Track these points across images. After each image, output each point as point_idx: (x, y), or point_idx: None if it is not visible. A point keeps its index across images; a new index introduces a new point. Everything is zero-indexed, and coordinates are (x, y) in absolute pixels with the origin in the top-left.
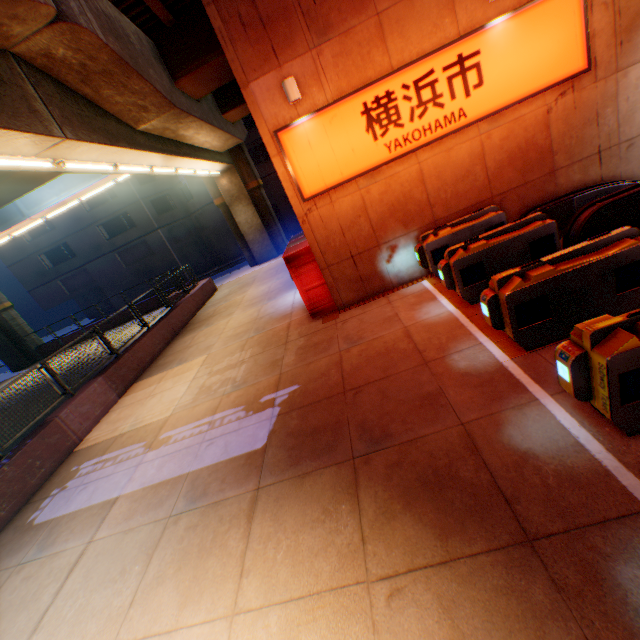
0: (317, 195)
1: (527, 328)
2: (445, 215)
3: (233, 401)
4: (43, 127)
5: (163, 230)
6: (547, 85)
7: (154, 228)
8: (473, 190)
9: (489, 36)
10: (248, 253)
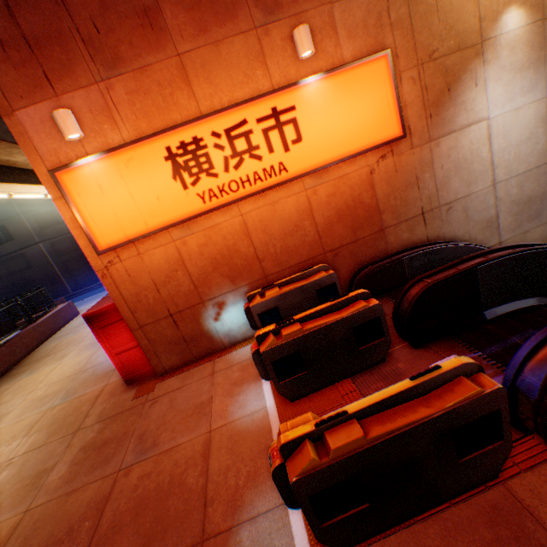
0: (117, 246)
1: (336, 520)
2: (277, 269)
3: None
4: None
5: (45, 243)
6: (367, 147)
7: (35, 241)
8: (305, 244)
9: (304, 93)
10: None
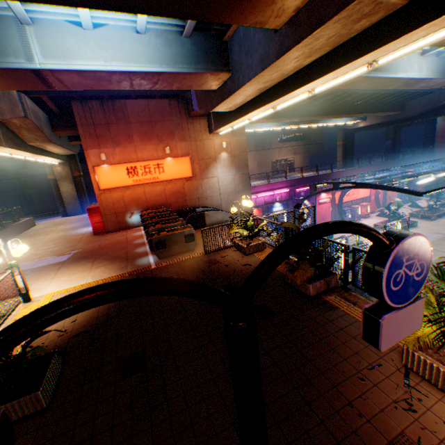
0: (106, 189)
1: None
2: (152, 206)
3: (52, 255)
4: (2, 143)
5: None
6: (183, 177)
7: None
8: (162, 200)
9: (167, 161)
10: (64, 208)
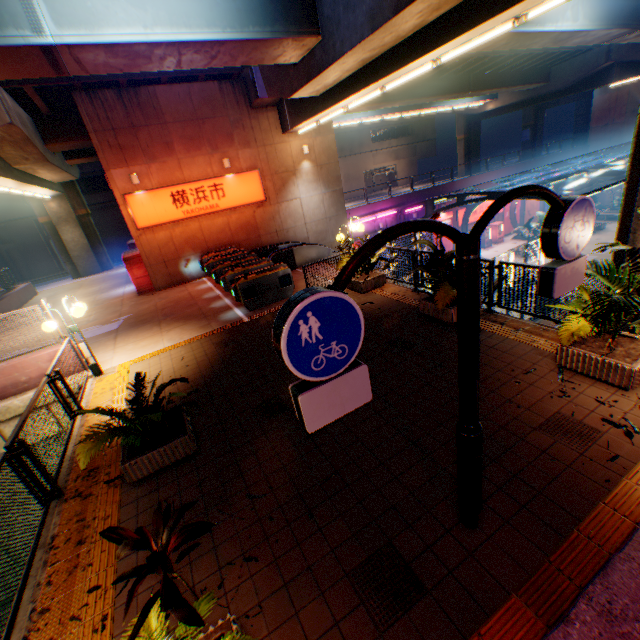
0: (147, 228)
1: None
2: (214, 248)
3: (92, 325)
4: None
5: None
6: (252, 203)
7: None
8: (227, 238)
9: (227, 180)
10: (72, 267)
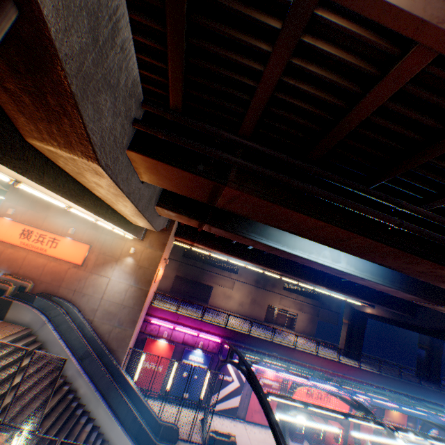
0: None
1: None
2: (23, 274)
3: None
4: None
5: None
6: (71, 261)
7: None
8: (37, 273)
9: (66, 239)
10: None
